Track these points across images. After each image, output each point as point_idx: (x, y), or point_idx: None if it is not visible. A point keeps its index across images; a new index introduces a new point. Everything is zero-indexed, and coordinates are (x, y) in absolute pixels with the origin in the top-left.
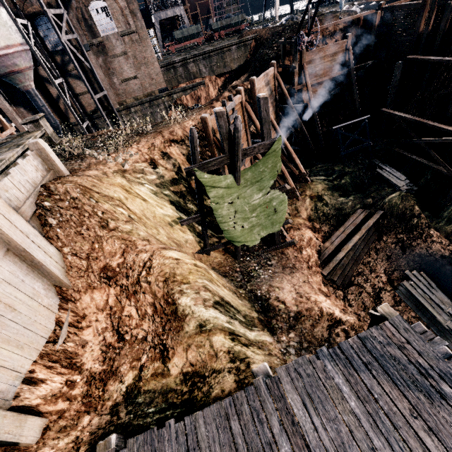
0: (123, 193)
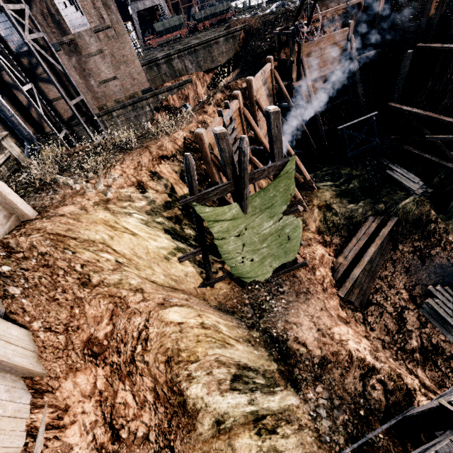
0: (108, 231)
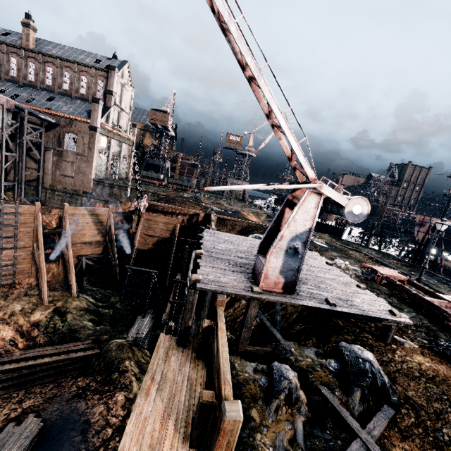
0: None
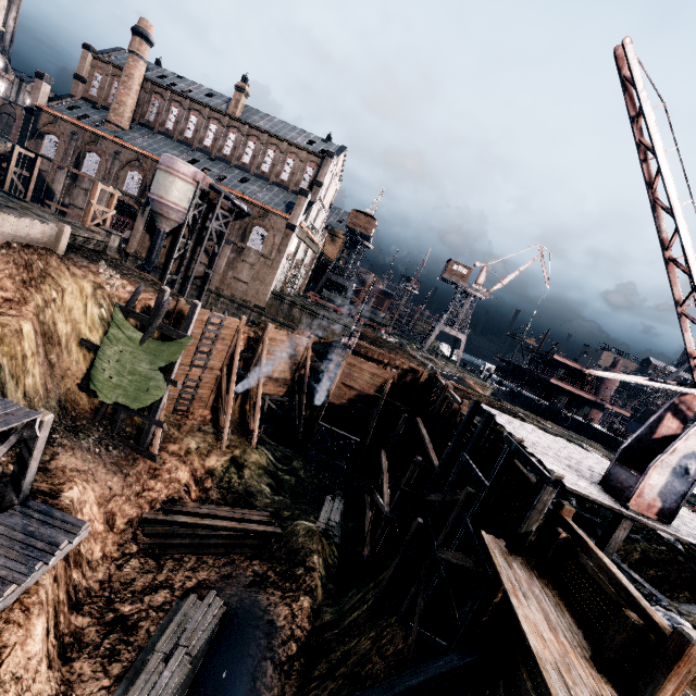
0: (76, 291)
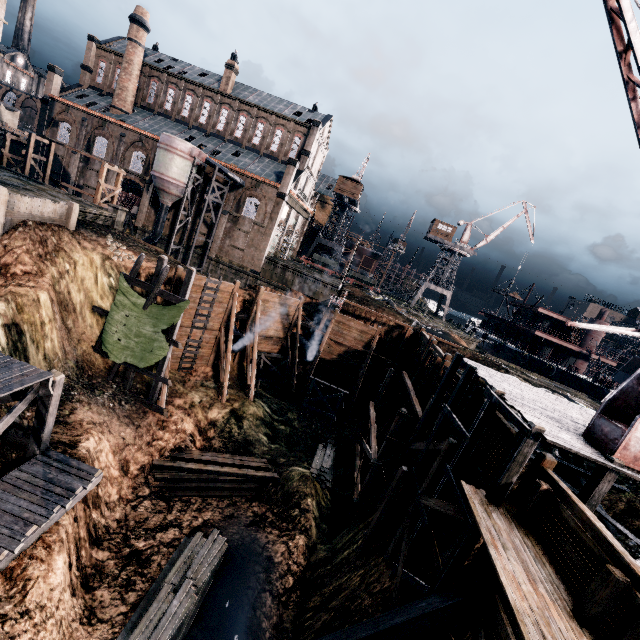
0: (87, 262)
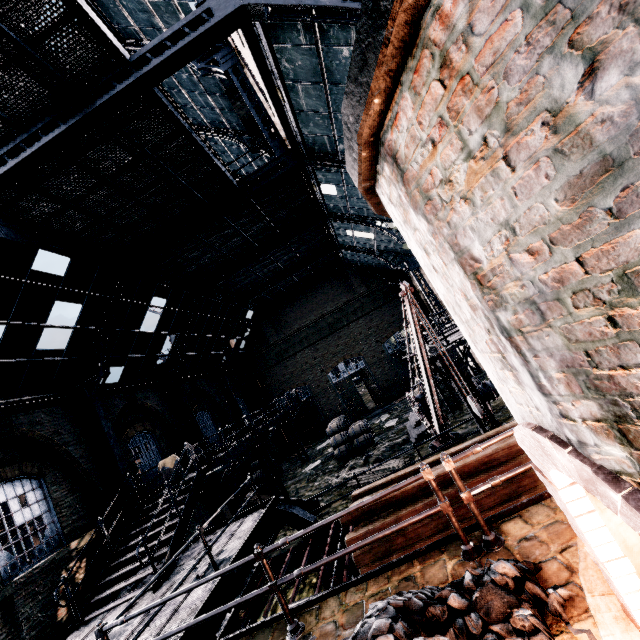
0: None
